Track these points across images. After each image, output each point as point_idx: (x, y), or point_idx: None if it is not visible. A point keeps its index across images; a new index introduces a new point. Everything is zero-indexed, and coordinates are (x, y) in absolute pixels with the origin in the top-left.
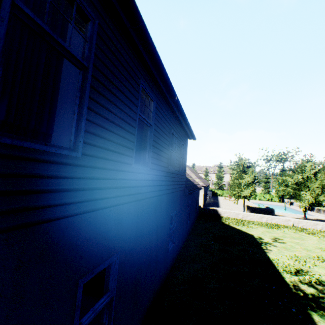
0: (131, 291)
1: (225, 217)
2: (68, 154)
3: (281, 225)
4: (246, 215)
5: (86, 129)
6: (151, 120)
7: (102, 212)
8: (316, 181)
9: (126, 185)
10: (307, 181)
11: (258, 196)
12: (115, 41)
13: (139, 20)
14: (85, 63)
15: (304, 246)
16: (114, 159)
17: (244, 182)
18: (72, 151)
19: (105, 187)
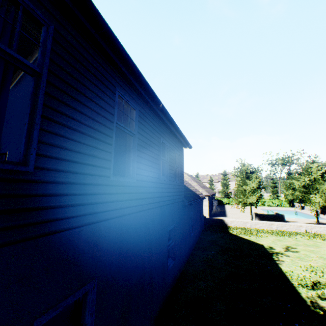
0: (117, 324)
1: (233, 226)
2: (12, 169)
3: (293, 231)
4: (254, 223)
5: (40, 139)
6: (133, 129)
7: (68, 233)
8: (324, 182)
9: (103, 200)
10: (315, 182)
11: (266, 202)
12: (79, 48)
13: (102, 24)
14: (37, 68)
15: (320, 254)
16: (84, 172)
17: (248, 188)
18: (21, 165)
19: (73, 204)
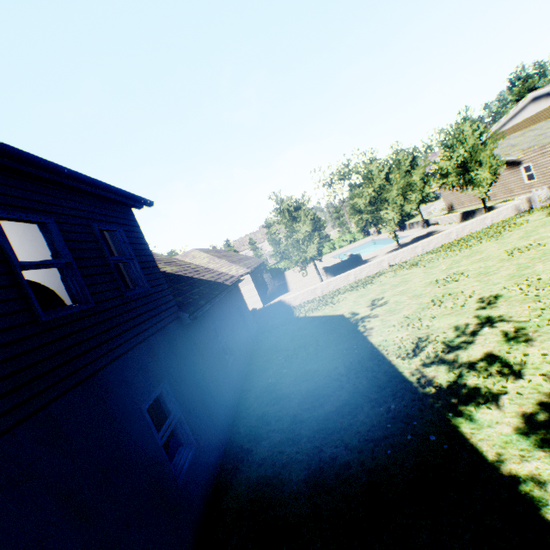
0: None
1: (299, 304)
2: None
3: (375, 273)
4: (326, 285)
5: None
6: None
7: None
8: (392, 186)
9: None
10: (382, 191)
11: (336, 244)
12: None
13: None
14: None
15: (412, 292)
16: None
17: (301, 236)
18: None
19: None
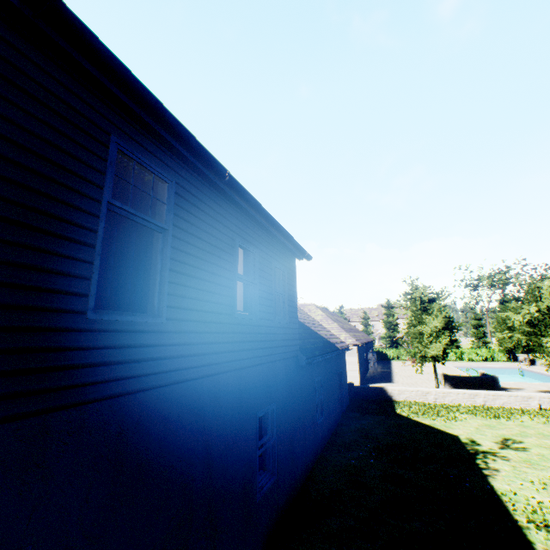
0: None
1: (402, 401)
2: None
3: (516, 408)
4: (442, 393)
5: None
6: (164, 218)
7: None
8: None
9: (62, 363)
10: None
11: (466, 354)
12: None
13: None
14: None
15: None
16: None
17: (427, 329)
18: None
19: None
